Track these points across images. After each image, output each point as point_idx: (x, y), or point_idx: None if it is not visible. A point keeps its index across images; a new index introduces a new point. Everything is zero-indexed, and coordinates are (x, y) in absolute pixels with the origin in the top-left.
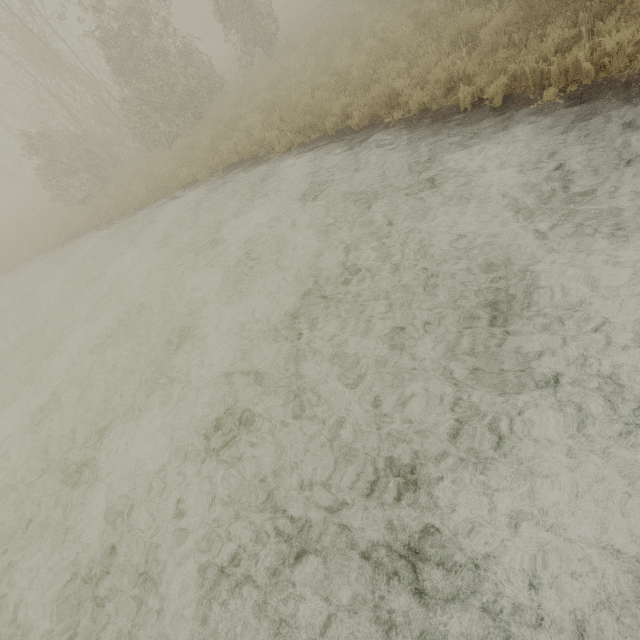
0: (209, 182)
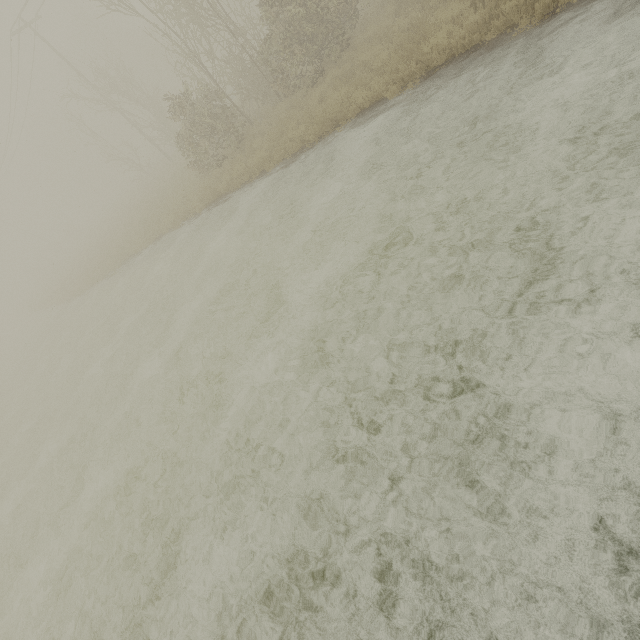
0: (403, 97)
